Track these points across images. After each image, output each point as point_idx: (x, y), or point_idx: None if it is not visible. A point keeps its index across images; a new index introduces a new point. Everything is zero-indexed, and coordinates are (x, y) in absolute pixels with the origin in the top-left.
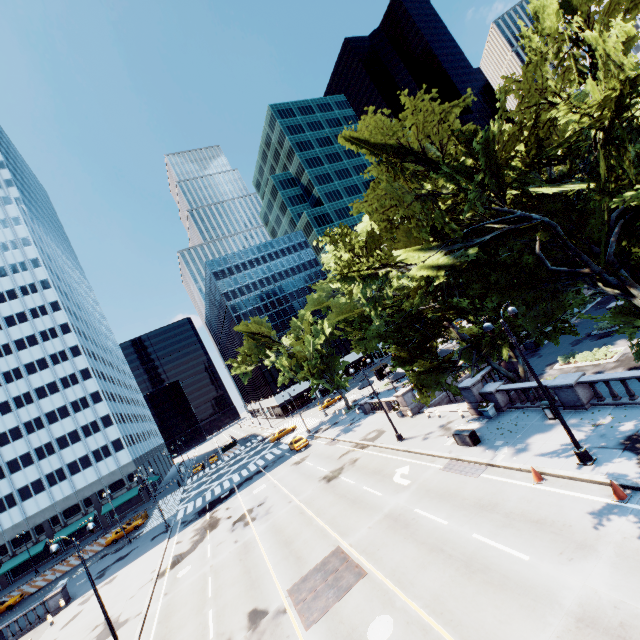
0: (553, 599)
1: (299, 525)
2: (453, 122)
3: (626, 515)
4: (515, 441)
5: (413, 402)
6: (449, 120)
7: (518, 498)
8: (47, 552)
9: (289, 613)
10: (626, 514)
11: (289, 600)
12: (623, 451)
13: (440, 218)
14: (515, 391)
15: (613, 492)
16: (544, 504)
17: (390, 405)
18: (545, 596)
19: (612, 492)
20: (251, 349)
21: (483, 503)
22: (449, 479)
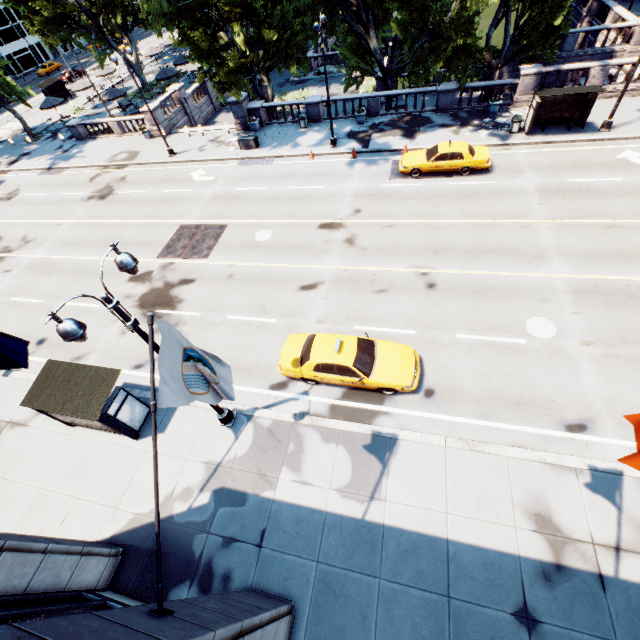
0: (343, 195)
1: (108, 231)
2: None
3: (358, 163)
4: (286, 142)
5: (164, 121)
6: None
7: (305, 168)
8: None
9: (178, 262)
10: (358, 162)
11: (168, 259)
12: (349, 139)
13: None
14: (275, 109)
15: (353, 154)
16: (321, 167)
17: (124, 127)
18: (340, 195)
19: (350, 156)
20: None
21: (285, 175)
22: (250, 170)
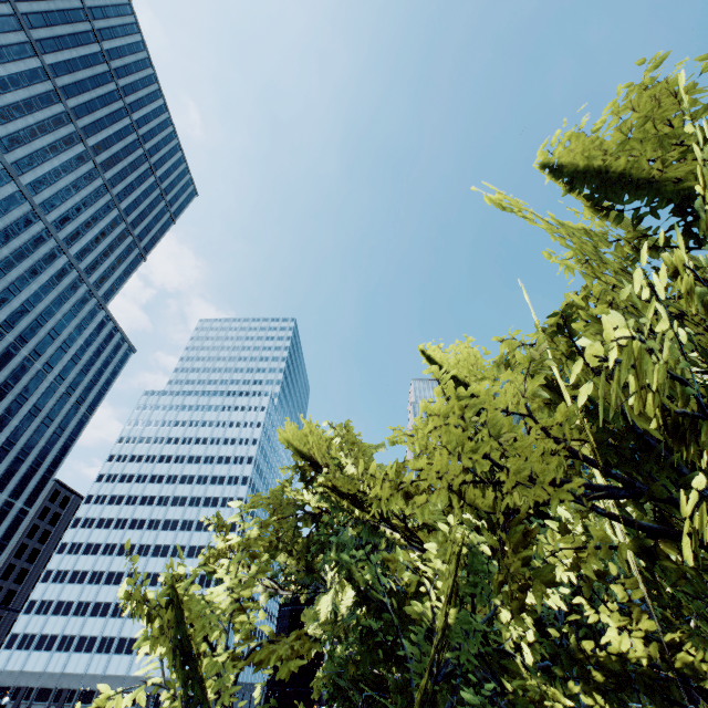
0: None
1: None
2: (336, 455)
3: None
4: None
5: None
6: (333, 452)
7: None
8: None
9: None
10: None
11: None
12: None
13: (307, 548)
14: None
15: None
16: None
17: None
18: None
19: None
20: None
21: None
22: None
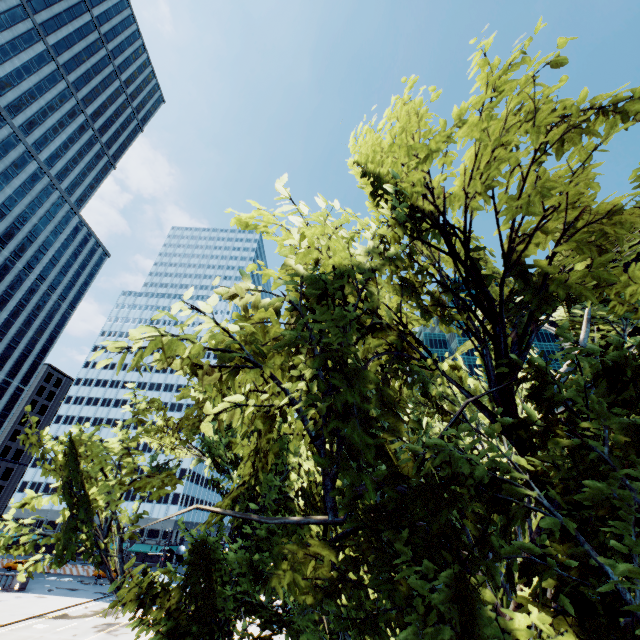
0: None
1: None
2: None
3: None
4: None
5: None
6: None
7: None
8: None
9: None
10: None
11: None
12: None
13: None
14: None
15: None
16: None
17: None
18: None
19: None
20: None
21: None
22: None
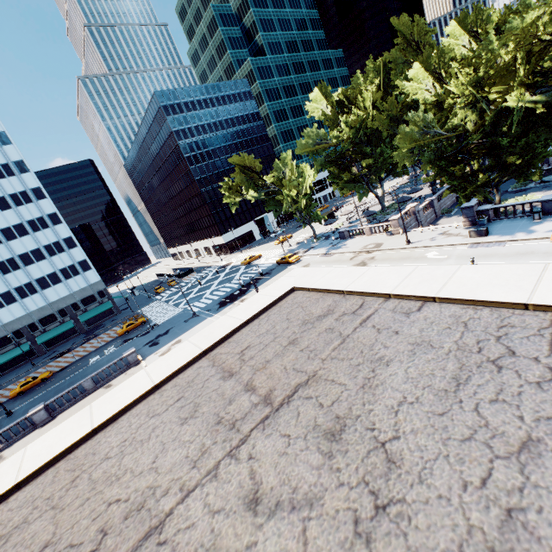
0: None
1: None
2: None
3: None
4: (518, 230)
5: (402, 225)
6: None
7: (546, 247)
8: (30, 352)
9: None
10: None
11: None
12: None
13: None
14: (505, 208)
15: None
16: None
17: (372, 230)
18: None
19: None
20: (243, 182)
21: (522, 253)
22: (481, 250)
